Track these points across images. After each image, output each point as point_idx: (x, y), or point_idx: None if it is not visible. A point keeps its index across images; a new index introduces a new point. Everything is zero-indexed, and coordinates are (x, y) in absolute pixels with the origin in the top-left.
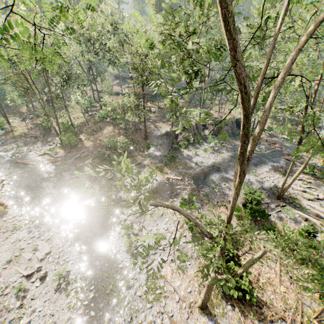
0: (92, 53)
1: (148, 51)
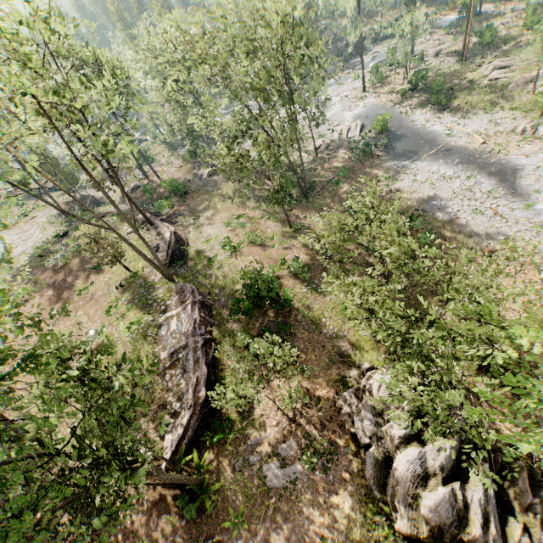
0: None
1: None
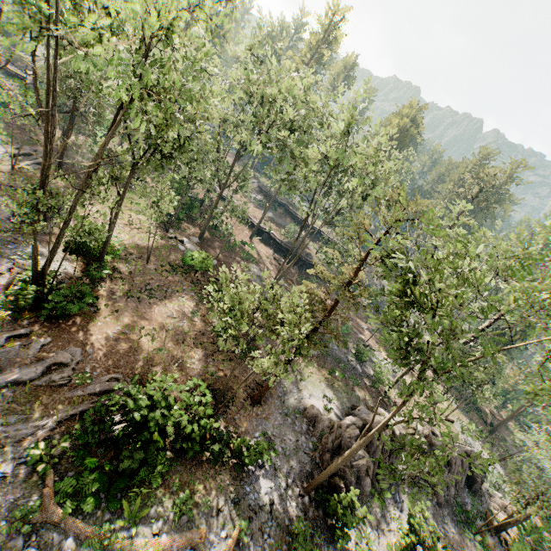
0: (261, 139)
1: (358, 201)
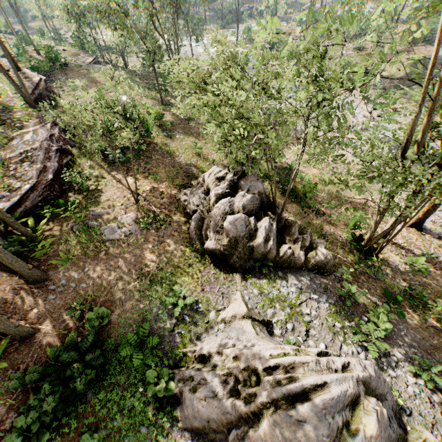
0: None
1: None
